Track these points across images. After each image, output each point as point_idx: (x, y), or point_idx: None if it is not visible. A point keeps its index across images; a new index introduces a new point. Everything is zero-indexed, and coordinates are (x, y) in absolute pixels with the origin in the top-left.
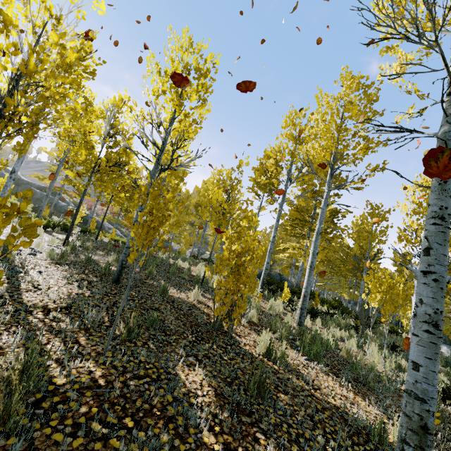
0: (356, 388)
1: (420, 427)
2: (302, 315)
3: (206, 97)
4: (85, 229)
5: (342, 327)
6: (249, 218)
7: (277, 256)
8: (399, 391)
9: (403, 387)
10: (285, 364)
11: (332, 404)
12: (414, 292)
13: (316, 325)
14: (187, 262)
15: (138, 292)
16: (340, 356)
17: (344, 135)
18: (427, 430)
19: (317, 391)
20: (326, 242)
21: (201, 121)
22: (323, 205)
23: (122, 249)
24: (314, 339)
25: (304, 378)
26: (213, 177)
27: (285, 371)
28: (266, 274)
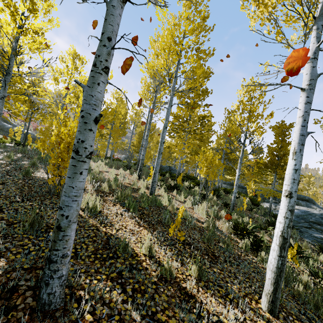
0: (151, 225)
1: (56, 227)
2: (153, 186)
3: (47, 11)
4: (19, 142)
5: (196, 195)
6: (73, 109)
7: (173, 155)
8: (197, 227)
9: (203, 225)
10: (95, 213)
11: (110, 234)
12: (238, 166)
13: (171, 194)
14: (92, 160)
15: (1, 174)
16: (166, 209)
17: (180, 47)
18: (60, 229)
19: (106, 227)
20: (199, 140)
21: (37, 31)
22: (168, 106)
23: (37, 153)
24: (148, 200)
25: (101, 220)
26: (113, 95)
27: (90, 217)
28: (142, 163)
